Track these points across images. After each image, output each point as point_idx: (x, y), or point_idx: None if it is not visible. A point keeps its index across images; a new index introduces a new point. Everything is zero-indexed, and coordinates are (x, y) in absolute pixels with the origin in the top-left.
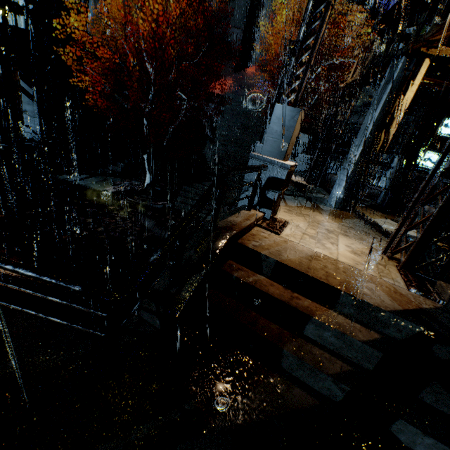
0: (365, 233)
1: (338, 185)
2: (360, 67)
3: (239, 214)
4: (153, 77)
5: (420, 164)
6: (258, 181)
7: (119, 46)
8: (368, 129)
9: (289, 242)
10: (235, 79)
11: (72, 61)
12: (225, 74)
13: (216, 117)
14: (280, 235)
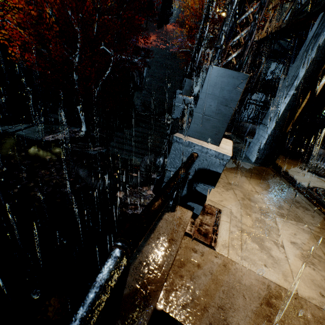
0: (296, 204)
1: (257, 141)
2: (276, 20)
3: (160, 229)
4: (78, 31)
5: (323, 113)
6: (185, 179)
7: (56, 3)
8: (293, 86)
9: (230, 267)
10: (158, 34)
11: (3, 15)
12: (149, 30)
13: (143, 68)
14: (215, 248)
